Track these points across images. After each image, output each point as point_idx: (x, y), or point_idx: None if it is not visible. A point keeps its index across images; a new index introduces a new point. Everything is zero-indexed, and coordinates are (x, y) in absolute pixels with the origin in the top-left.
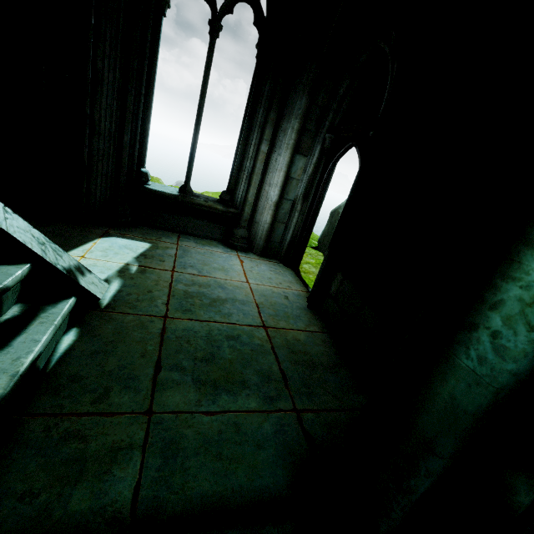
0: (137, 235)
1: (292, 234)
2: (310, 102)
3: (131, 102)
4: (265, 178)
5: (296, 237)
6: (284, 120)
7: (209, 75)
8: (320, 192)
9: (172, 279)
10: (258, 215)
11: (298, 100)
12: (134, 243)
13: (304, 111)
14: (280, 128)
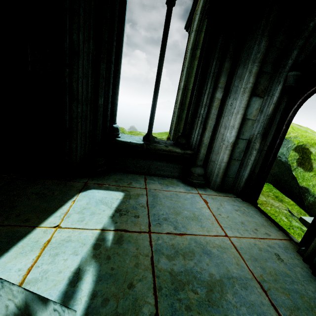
0: (111, 183)
1: (249, 171)
2: (268, 44)
3: (103, 69)
4: (220, 121)
5: (253, 173)
6: (240, 67)
7: (166, 39)
8: (285, 130)
9: (151, 248)
10: (213, 155)
11: (255, 45)
12: (109, 194)
13: (263, 54)
14: (235, 75)
